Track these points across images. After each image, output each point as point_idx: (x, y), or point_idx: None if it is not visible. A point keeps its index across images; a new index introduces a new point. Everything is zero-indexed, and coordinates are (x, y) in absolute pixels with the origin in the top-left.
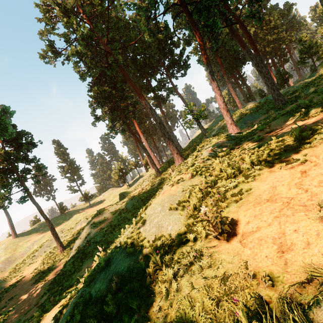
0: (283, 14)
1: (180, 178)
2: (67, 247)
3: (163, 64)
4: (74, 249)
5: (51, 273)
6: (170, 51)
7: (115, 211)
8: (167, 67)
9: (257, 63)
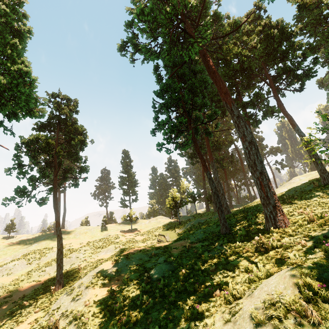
0: None
1: None
2: (66, 285)
3: (267, 73)
4: (54, 306)
5: None
6: (285, 53)
7: (136, 267)
8: (273, 78)
9: None
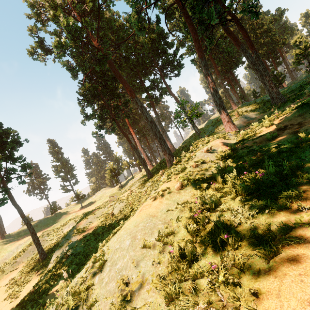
0: (275, 19)
1: (165, 188)
2: (49, 254)
3: (156, 64)
4: (53, 259)
5: (25, 287)
6: (164, 51)
7: (102, 216)
8: (161, 67)
9: (252, 62)
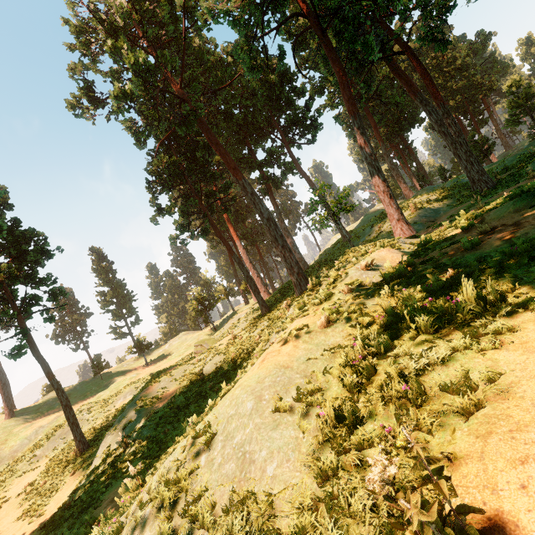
0: (476, 50)
1: (302, 325)
2: (92, 443)
3: (276, 123)
4: (101, 450)
5: (53, 498)
6: (289, 102)
7: (184, 378)
8: (284, 128)
9: (438, 120)
